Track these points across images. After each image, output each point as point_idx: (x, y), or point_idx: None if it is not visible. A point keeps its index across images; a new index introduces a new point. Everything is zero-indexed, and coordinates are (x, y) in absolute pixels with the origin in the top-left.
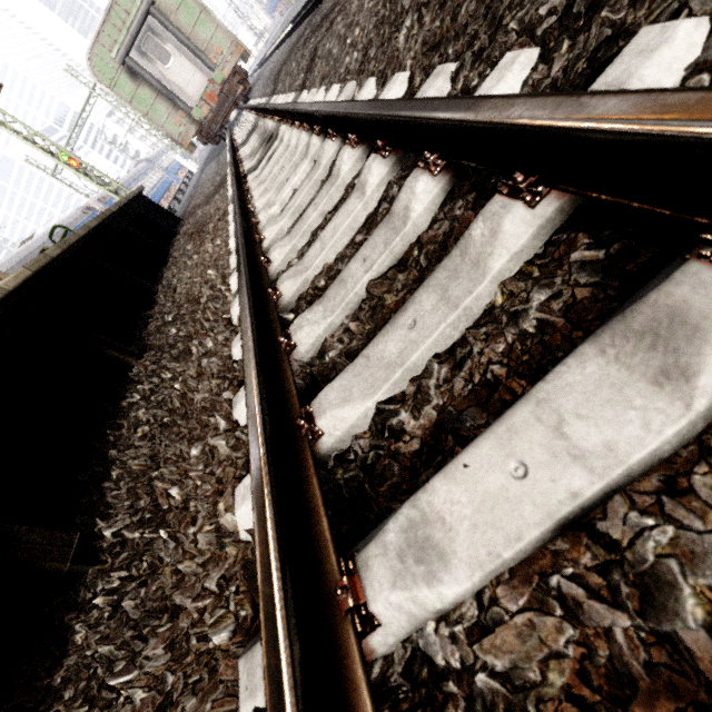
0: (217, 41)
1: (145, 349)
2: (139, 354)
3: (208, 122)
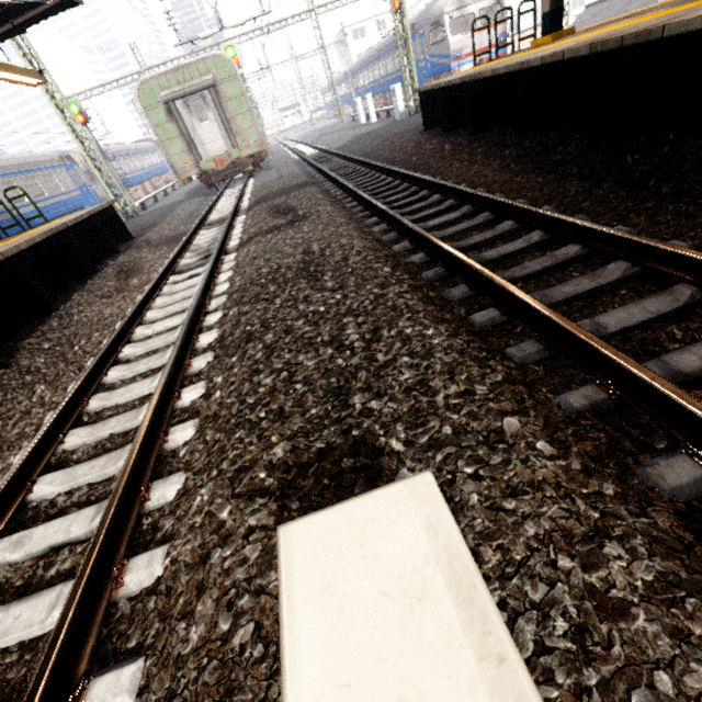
0: (249, 133)
1: (11, 359)
2: (3, 363)
3: (211, 173)
